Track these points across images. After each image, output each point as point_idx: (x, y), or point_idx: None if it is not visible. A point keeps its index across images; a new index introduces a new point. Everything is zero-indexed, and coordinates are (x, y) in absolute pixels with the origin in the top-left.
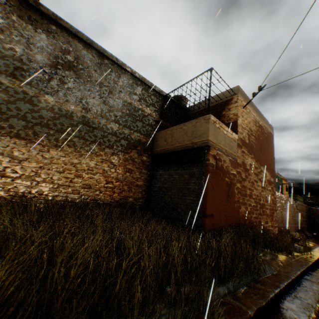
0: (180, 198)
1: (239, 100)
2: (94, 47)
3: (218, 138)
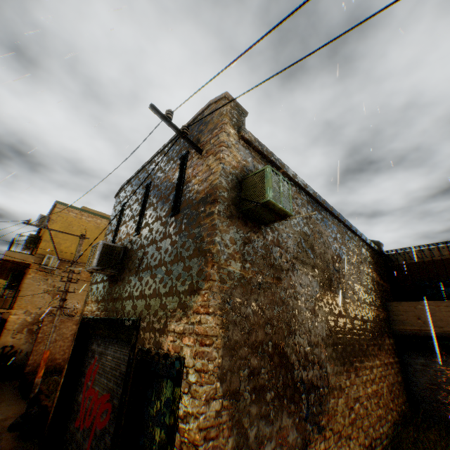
0: None
1: None
2: (343, 221)
3: None
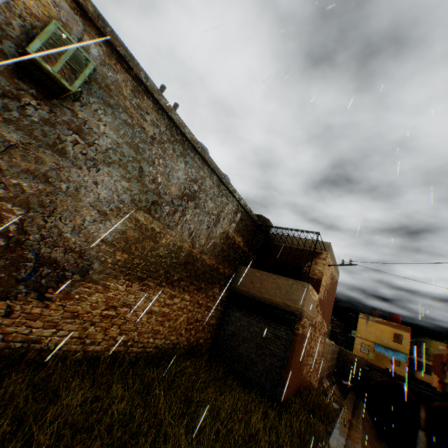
0: (258, 356)
1: (328, 258)
2: (218, 174)
3: (308, 305)
